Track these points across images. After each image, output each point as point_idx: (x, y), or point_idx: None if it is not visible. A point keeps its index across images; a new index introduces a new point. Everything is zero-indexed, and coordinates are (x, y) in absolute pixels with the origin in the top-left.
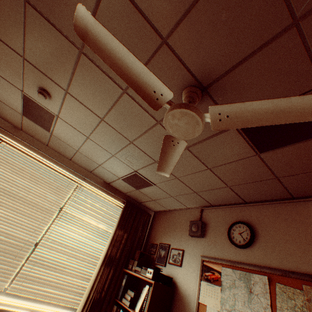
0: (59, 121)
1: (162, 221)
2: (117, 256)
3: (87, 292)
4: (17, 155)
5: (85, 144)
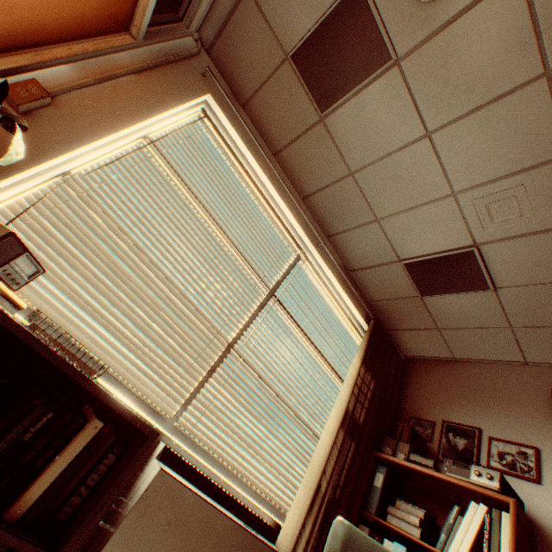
0: (385, 79)
1: (435, 378)
2: (360, 421)
3: (312, 478)
4: (222, 154)
5: (396, 154)
